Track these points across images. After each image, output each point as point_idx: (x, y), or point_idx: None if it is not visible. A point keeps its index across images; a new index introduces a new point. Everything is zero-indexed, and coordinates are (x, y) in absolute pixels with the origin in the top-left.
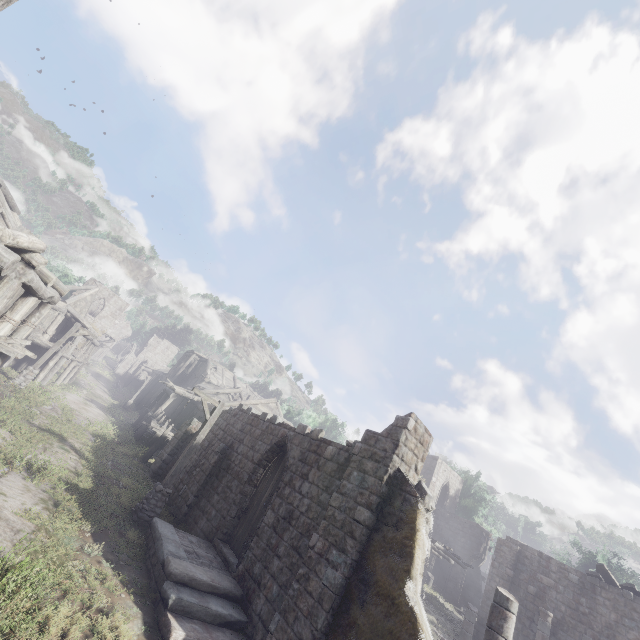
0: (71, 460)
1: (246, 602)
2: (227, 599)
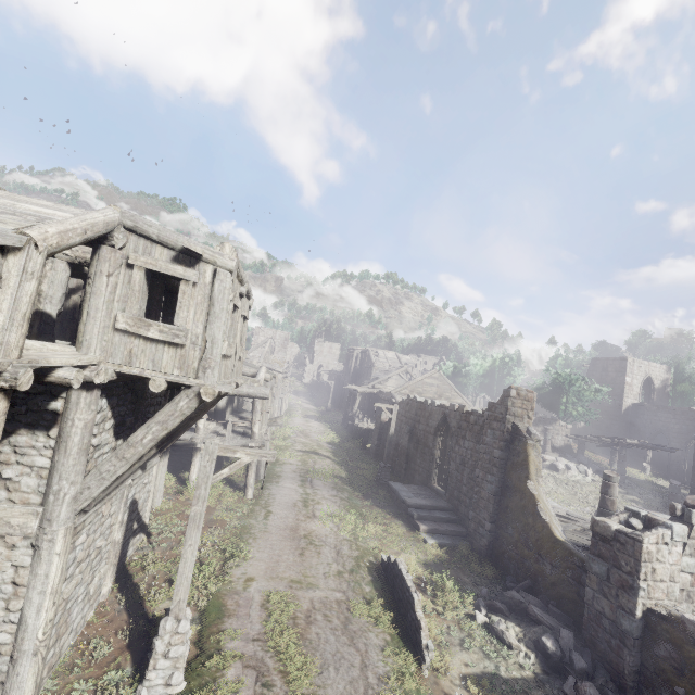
0: (329, 464)
1: (456, 510)
2: (445, 511)
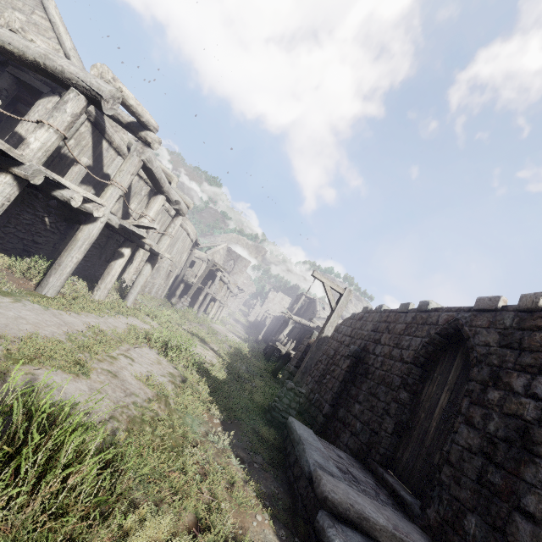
0: (208, 355)
1: None
2: None
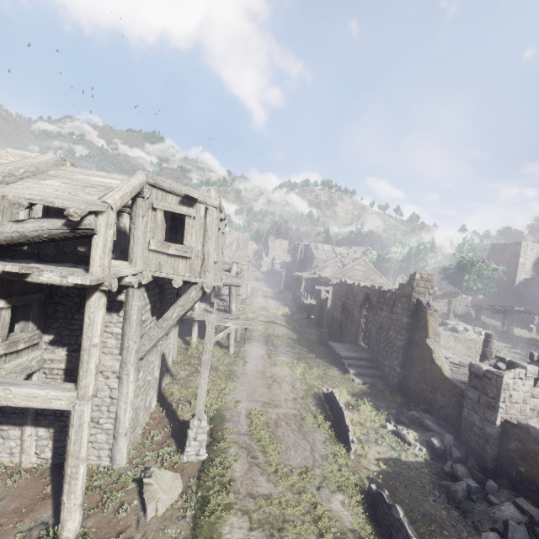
0: (284, 330)
1: (376, 360)
2: (368, 361)
